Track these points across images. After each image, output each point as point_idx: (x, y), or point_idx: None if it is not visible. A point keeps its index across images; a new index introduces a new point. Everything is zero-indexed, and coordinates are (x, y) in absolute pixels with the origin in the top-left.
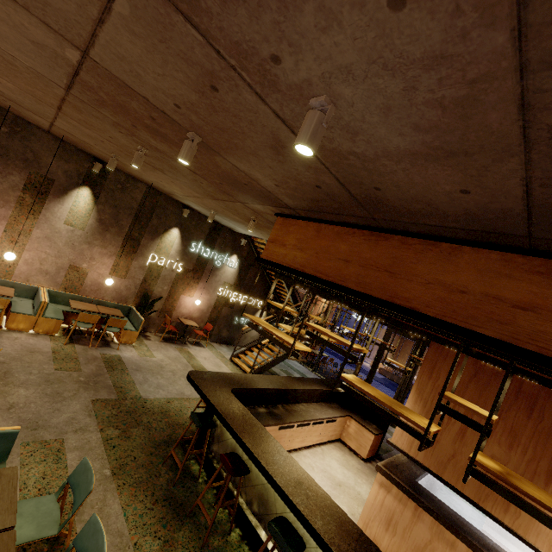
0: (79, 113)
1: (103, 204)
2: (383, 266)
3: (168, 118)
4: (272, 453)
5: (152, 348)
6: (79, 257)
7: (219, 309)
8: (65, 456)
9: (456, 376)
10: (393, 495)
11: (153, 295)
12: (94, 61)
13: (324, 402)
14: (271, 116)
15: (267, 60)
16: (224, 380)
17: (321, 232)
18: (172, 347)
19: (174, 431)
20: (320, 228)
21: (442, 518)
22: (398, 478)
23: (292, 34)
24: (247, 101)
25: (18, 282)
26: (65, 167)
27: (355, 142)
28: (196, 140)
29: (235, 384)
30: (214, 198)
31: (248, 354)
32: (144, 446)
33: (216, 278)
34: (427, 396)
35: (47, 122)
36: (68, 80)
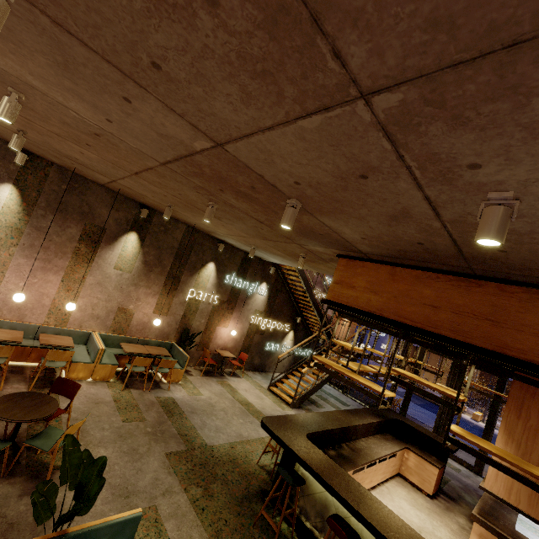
0: (159, 177)
1: (148, 247)
2: (482, 314)
3: (274, 189)
4: (380, 514)
5: (196, 384)
6: (127, 299)
7: (251, 336)
8: (164, 527)
9: None
10: None
11: (192, 329)
12: (224, 150)
13: (378, 434)
14: (416, 198)
15: (461, 166)
16: (295, 425)
17: (396, 275)
18: (214, 380)
19: (249, 483)
20: (394, 272)
21: None
22: (499, 529)
23: (519, 154)
24: (396, 187)
25: (72, 329)
26: (115, 216)
27: (512, 222)
28: (298, 206)
29: (306, 428)
30: (265, 239)
31: (286, 382)
32: (229, 505)
33: (248, 306)
34: (519, 437)
35: (109, 179)
36: (173, 158)
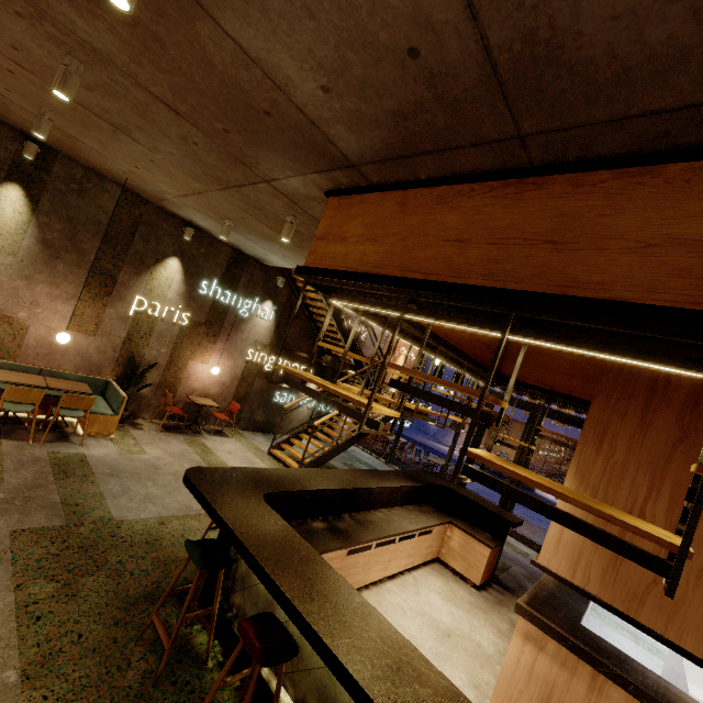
0: None
1: (47, 215)
2: (538, 235)
3: None
4: (339, 609)
5: (143, 440)
6: (11, 301)
7: (249, 381)
8: None
9: (647, 444)
10: (550, 655)
11: (145, 361)
12: None
13: (412, 504)
14: None
15: None
16: (252, 480)
17: (408, 203)
18: (178, 438)
19: (167, 574)
20: (406, 198)
21: (647, 694)
22: (556, 624)
23: None
24: None
25: None
26: None
27: None
28: None
29: (271, 485)
30: (223, 186)
31: (295, 442)
32: (103, 609)
33: (243, 335)
34: (596, 481)
35: None
36: None
